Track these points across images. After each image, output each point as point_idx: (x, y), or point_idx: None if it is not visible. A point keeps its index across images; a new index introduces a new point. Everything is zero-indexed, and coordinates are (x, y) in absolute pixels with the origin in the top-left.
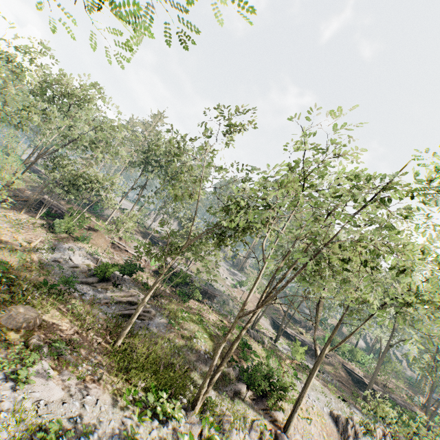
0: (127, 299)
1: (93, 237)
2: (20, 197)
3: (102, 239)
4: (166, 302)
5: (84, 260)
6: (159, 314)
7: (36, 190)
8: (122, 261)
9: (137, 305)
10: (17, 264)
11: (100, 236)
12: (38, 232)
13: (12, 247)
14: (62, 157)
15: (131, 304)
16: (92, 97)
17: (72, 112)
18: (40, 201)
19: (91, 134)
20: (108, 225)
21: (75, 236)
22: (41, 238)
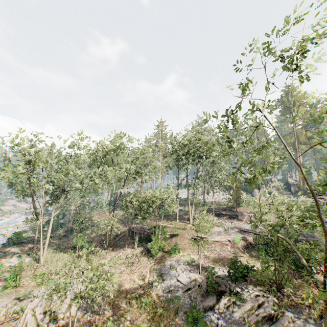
0: (260, 313)
1: (178, 242)
2: (119, 234)
3: (185, 240)
4: (298, 293)
5: (188, 274)
6: (311, 321)
7: (124, 221)
8: (213, 254)
9: (279, 321)
10: (147, 318)
11: (182, 238)
12: (143, 261)
13: (135, 295)
14: (127, 194)
15: (269, 318)
16: (121, 143)
17: (116, 159)
18: (131, 231)
19: (133, 167)
20: (182, 225)
21: (167, 251)
22: (148, 268)
